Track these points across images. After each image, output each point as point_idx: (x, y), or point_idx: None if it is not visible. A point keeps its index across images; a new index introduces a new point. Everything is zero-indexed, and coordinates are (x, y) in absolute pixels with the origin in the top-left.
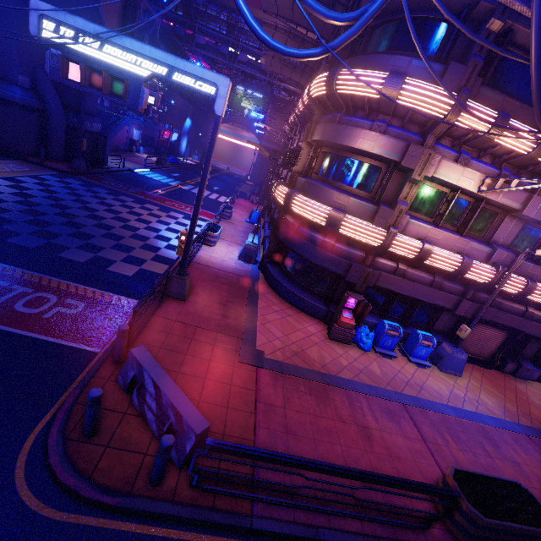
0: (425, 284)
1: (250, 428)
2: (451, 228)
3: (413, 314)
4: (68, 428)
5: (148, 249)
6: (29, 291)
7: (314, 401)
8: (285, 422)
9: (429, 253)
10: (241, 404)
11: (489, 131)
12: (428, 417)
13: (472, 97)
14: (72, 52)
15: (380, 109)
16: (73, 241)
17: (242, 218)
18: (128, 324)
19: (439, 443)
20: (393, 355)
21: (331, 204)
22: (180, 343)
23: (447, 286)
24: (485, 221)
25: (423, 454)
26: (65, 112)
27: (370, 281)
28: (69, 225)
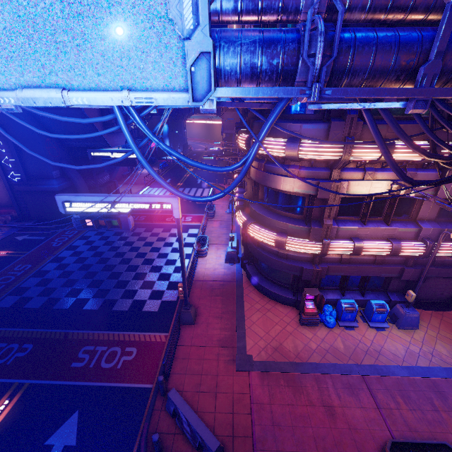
0: (369, 263)
1: (249, 427)
2: (378, 219)
3: (366, 286)
4: (148, 451)
5: (163, 279)
6: (105, 349)
7: (291, 391)
8: (271, 416)
9: (361, 249)
10: (241, 408)
11: (380, 158)
12: (383, 383)
13: (359, 136)
14: (84, 213)
15: (290, 160)
16: (117, 292)
17: (223, 210)
18: (163, 371)
19: (391, 407)
20: (354, 326)
21: (276, 229)
22: (197, 366)
23: (389, 260)
24: (407, 205)
25: (377, 421)
26: (85, 178)
27: (322, 274)
28: (112, 277)
